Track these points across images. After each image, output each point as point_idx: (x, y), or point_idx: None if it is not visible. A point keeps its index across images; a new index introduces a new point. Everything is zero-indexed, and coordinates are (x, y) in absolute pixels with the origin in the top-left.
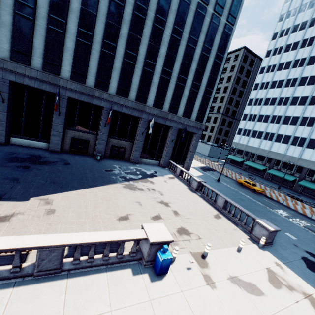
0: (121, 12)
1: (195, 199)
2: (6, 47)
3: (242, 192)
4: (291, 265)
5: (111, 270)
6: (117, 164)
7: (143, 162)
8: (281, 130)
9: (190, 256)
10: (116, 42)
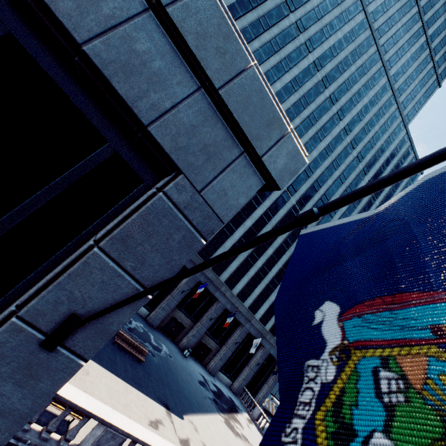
0: (274, 239)
1: None
2: None
3: None
4: None
5: None
6: (201, 371)
7: (217, 376)
8: None
9: None
10: (260, 256)
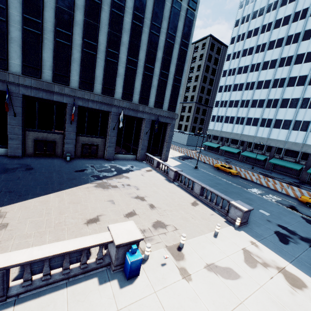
0: None
1: (173, 189)
2: None
3: (219, 176)
4: (265, 241)
5: (73, 284)
6: (90, 163)
7: (119, 158)
8: (250, 113)
9: (165, 251)
10: (71, 30)
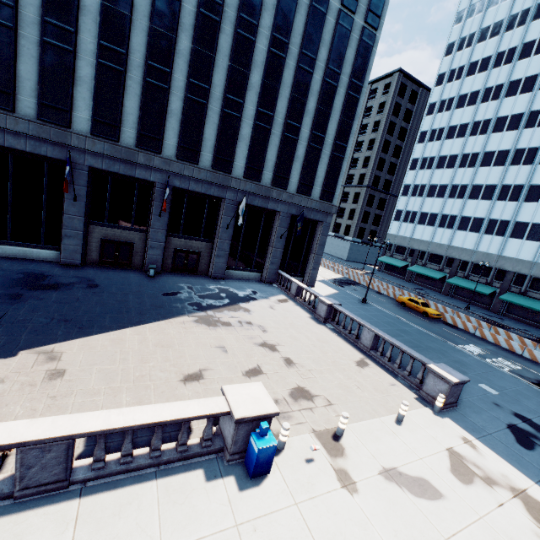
0: (176, 10)
1: (324, 335)
2: None
3: (406, 318)
4: (490, 439)
5: (166, 475)
6: (185, 282)
7: (233, 276)
8: (468, 209)
9: (312, 438)
10: (170, 64)
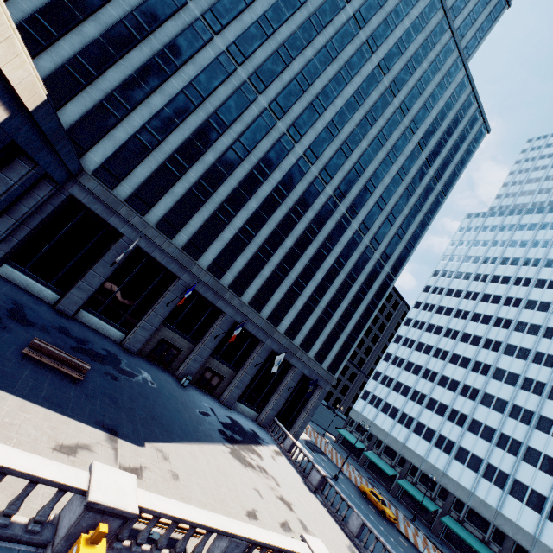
0: (293, 226)
1: (318, 506)
2: (158, 213)
3: (369, 512)
4: None
5: None
6: (207, 402)
7: (237, 408)
8: (424, 416)
9: None
10: (275, 250)
